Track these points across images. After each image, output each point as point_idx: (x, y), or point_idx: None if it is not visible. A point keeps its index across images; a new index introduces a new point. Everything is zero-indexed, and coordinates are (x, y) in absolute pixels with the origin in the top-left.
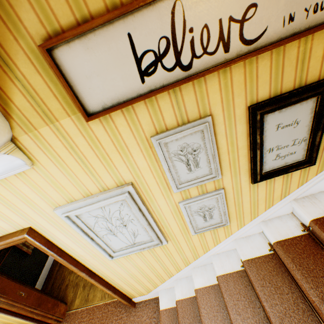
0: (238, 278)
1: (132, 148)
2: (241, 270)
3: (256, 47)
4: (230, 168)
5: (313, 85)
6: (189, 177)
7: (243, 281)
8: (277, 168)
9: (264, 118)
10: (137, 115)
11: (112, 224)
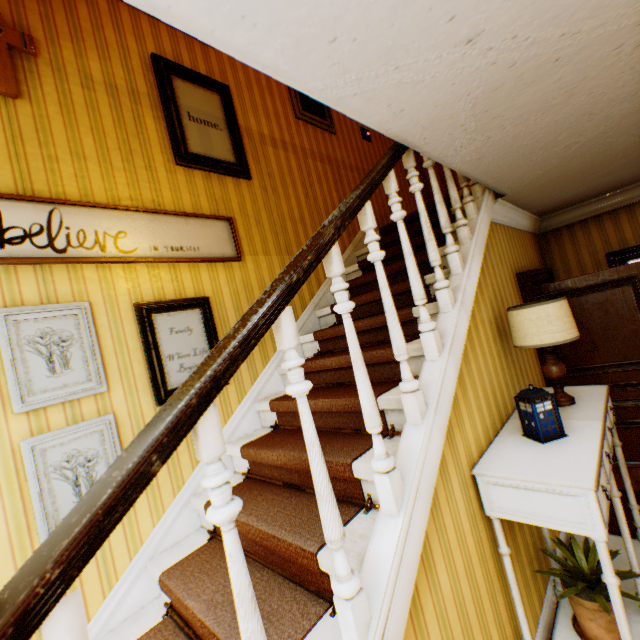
0: (154, 636)
1: None
2: (164, 619)
3: (132, 257)
4: (122, 378)
5: (192, 298)
6: (52, 384)
7: (163, 634)
8: None
9: (154, 318)
10: None
11: None
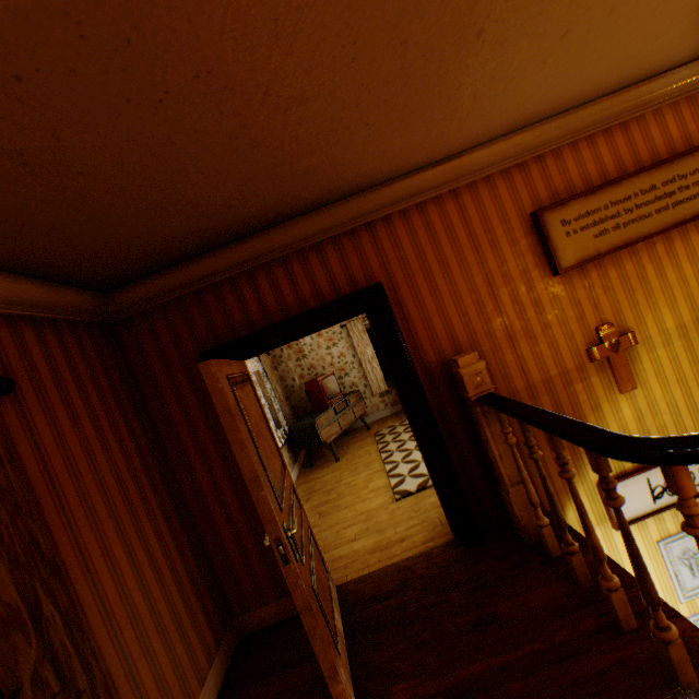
0: None
1: (640, 551)
2: None
3: None
4: None
5: None
6: (693, 583)
7: None
8: None
9: None
10: (646, 523)
11: None
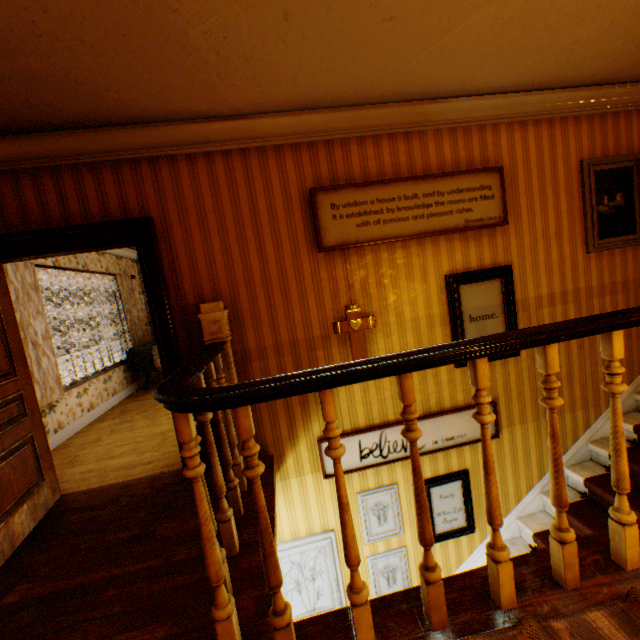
0: None
1: None
2: None
3: (421, 451)
4: (410, 525)
5: (455, 473)
6: (379, 529)
7: None
8: (446, 530)
9: (430, 489)
10: (352, 477)
11: (302, 574)
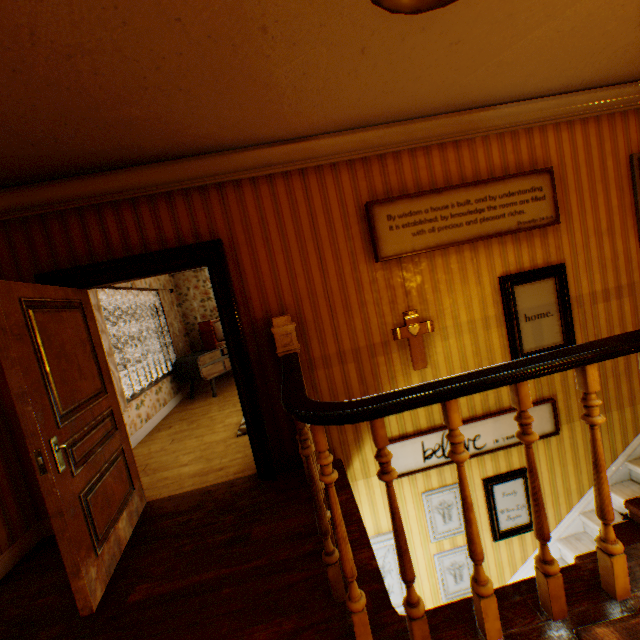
0: None
1: (408, 499)
2: None
3: (482, 450)
4: None
5: (517, 470)
6: (444, 528)
7: None
8: (510, 527)
9: (493, 487)
10: (416, 477)
11: None
